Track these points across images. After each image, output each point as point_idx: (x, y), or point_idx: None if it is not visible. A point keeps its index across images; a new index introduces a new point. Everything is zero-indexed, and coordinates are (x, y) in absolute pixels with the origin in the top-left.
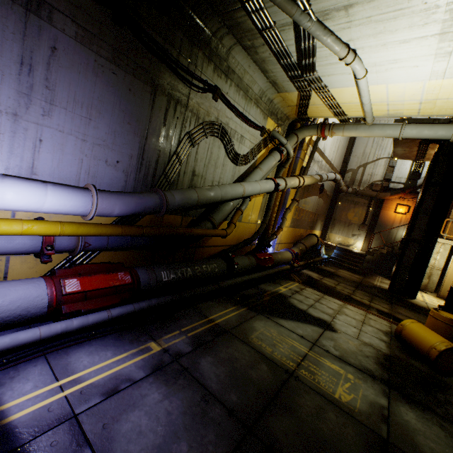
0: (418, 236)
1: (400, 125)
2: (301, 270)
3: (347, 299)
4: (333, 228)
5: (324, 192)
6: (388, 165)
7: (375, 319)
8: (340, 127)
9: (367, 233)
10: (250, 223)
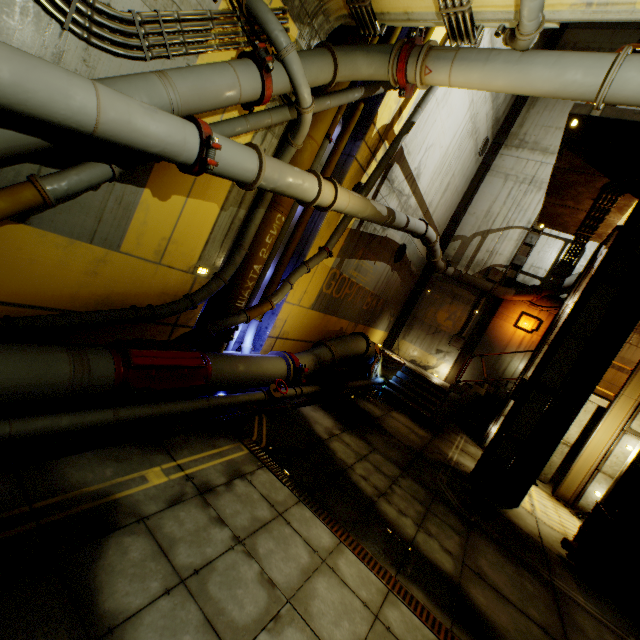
0: (555, 380)
1: (611, 54)
2: (301, 407)
3: (359, 521)
4: (409, 332)
5: (405, 262)
6: (523, 240)
7: (403, 633)
8: (446, 53)
9: (461, 352)
10: (165, 265)
